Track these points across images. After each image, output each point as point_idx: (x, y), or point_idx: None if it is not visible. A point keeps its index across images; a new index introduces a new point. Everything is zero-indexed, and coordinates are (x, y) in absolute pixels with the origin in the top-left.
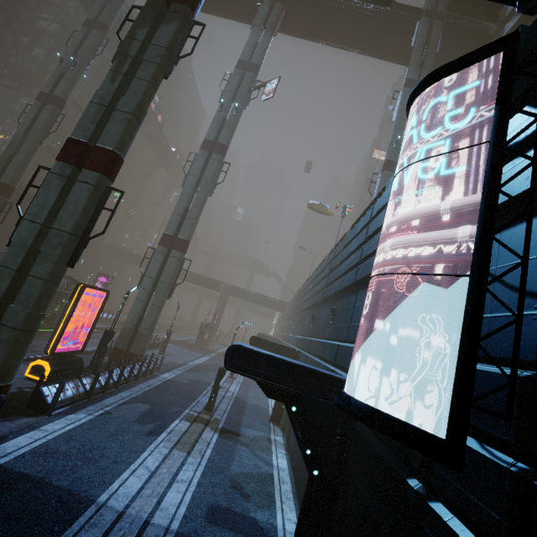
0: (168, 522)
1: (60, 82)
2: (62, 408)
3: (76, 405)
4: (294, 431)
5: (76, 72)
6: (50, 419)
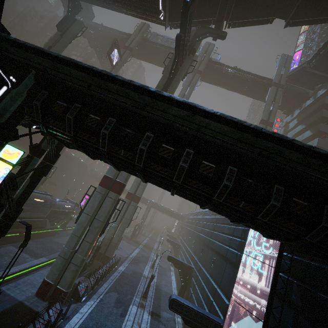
0: None
1: None
2: (84, 297)
3: (88, 294)
4: None
5: None
6: (81, 305)
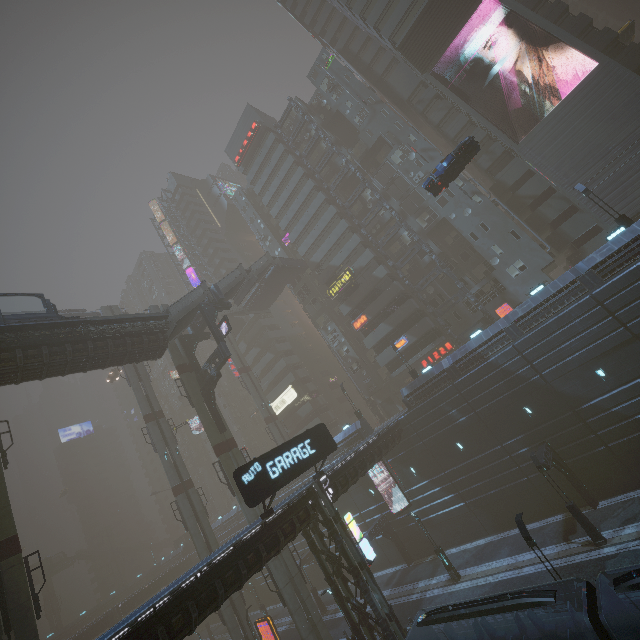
0: (389, 591)
1: None
2: None
3: None
4: (386, 537)
5: None
6: None
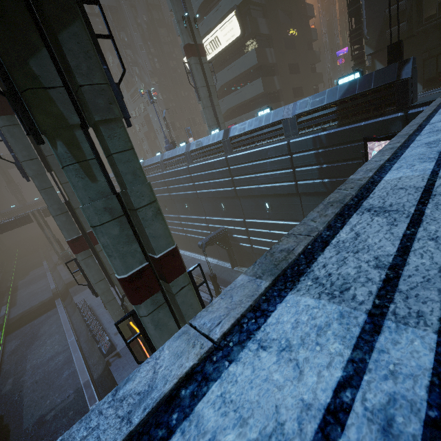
0: None
1: None
2: None
3: None
4: None
5: None
6: None
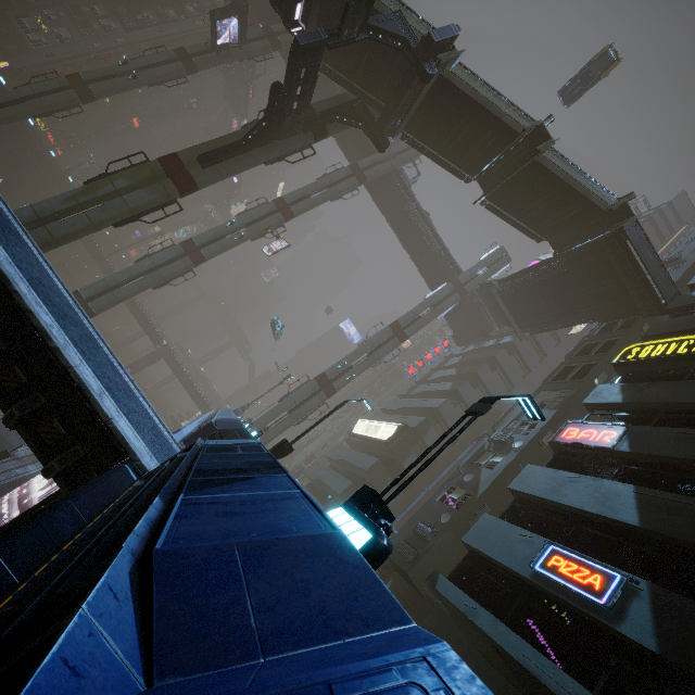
0: None
1: (106, 81)
2: None
3: None
4: None
5: (130, 85)
6: None
